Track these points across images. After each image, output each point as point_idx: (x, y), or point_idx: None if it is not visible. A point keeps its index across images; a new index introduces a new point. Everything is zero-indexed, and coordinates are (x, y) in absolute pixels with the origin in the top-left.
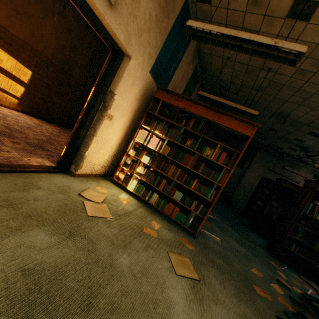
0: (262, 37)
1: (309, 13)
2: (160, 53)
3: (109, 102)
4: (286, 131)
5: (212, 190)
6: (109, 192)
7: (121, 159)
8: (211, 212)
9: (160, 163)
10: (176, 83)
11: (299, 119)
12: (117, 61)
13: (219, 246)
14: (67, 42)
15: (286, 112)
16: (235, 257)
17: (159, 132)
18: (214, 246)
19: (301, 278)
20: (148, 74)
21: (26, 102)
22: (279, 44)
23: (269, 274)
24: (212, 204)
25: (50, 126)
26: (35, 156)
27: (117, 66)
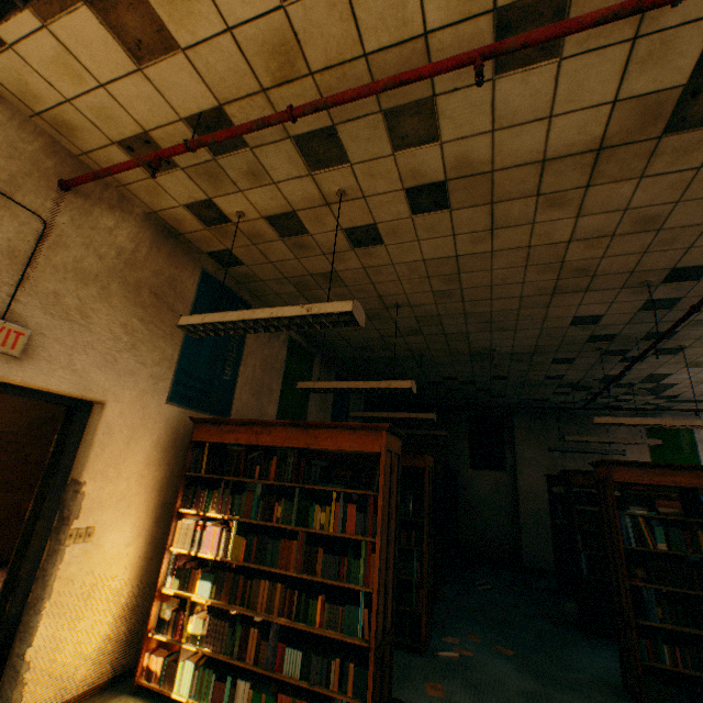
0: (289, 307)
1: (376, 236)
2: (180, 362)
3: (71, 505)
4: (518, 371)
5: (359, 611)
6: None
7: (149, 615)
8: (458, 635)
9: (236, 587)
10: (254, 385)
11: (514, 349)
12: (76, 420)
13: None
14: None
15: (486, 347)
16: None
17: (217, 511)
18: None
19: None
20: (166, 406)
21: None
22: (314, 310)
23: None
24: (369, 653)
25: None
26: None
27: (79, 427)
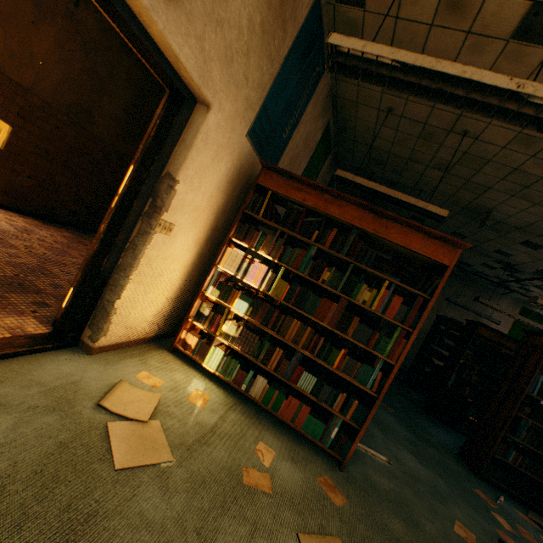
0: (490, 73)
1: None
2: (267, 97)
3: (165, 197)
4: (481, 237)
5: (374, 372)
6: (166, 381)
7: (191, 307)
8: None
9: (270, 315)
10: (293, 155)
11: (508, 219)
12: (181, 112)
13: (387, 478)
14: (83, 71)
15: (486, 207)
16: (419, 502)
17: (266, 253)
18: (380, 482)
19: (531, 519)
20: (244, 139)
21: (0, 185)
22: (526, 89)
23: (484, 529)
24: (376, 401)
25: (50, 232)
26: (2, 311)
27: (181, 122)
